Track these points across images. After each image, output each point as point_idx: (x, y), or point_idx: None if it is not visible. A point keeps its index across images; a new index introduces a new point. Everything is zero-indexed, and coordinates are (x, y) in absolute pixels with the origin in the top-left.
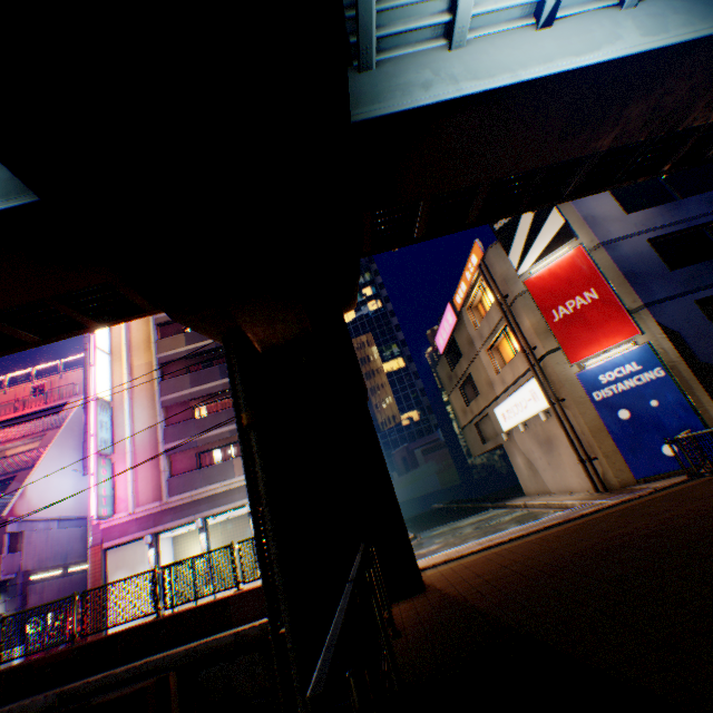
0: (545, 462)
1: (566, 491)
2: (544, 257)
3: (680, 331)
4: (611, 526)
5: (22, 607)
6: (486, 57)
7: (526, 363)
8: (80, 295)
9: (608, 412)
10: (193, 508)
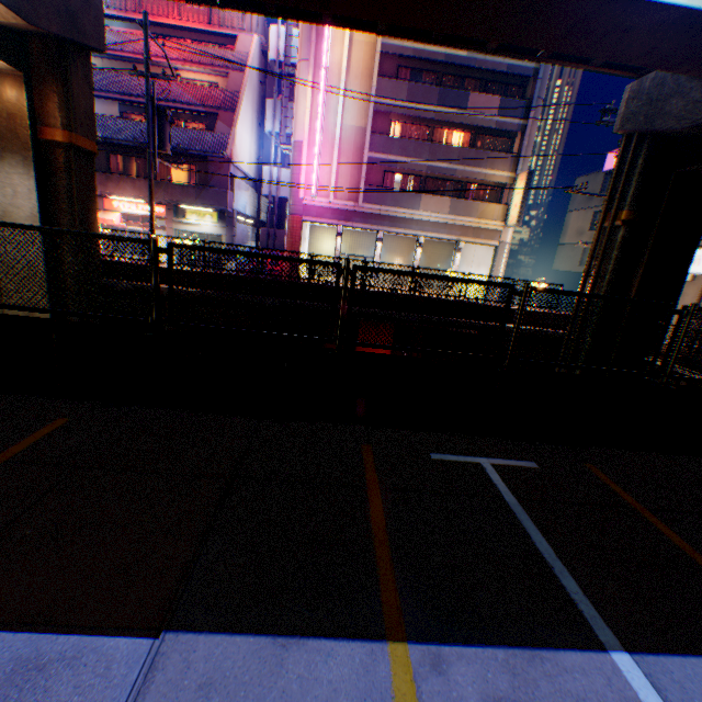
0: None
1: None
2: None
3: None
4: None
5: (235, 237)
6: None
7: None
8: None
9: None
10: (377, 221)
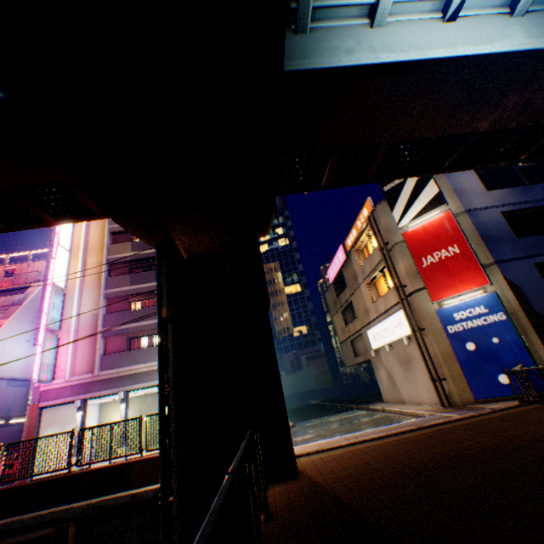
0: (403, 377)
1: (417, 402)
2: (420, 216)
3: (520, 285)
4: (458, 438)
5: None
6: (400, 37)
7: (397, 297)
8: (43, 194)
9: (458, 343)
10: (118, 382)
